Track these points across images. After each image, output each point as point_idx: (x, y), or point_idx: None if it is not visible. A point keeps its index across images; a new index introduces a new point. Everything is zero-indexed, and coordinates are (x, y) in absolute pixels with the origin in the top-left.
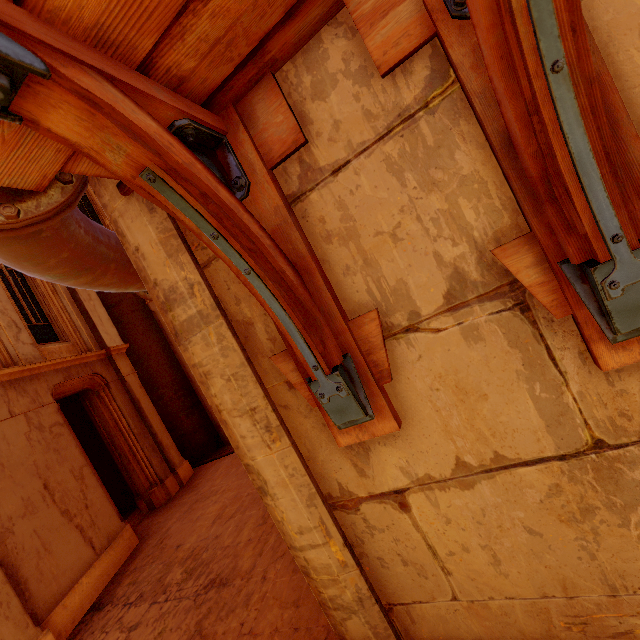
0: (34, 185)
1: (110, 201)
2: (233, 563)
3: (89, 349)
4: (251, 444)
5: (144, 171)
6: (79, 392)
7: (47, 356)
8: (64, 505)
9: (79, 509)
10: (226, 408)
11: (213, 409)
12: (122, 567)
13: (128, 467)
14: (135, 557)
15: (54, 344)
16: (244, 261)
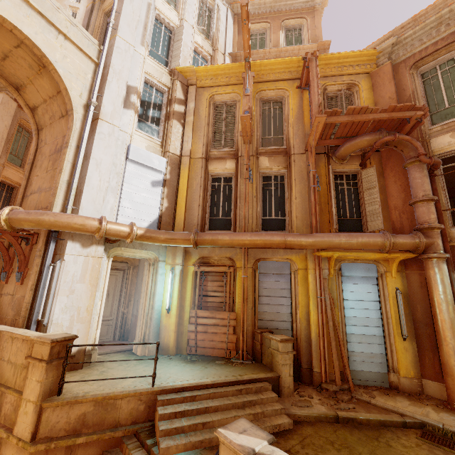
0: None
1: None
2: None
3: None
4: None
5: None
6: None
7: None
8: None
9: None
10: None
11: None
12: None
13: None
14: None
15: None
16: (2, 255)
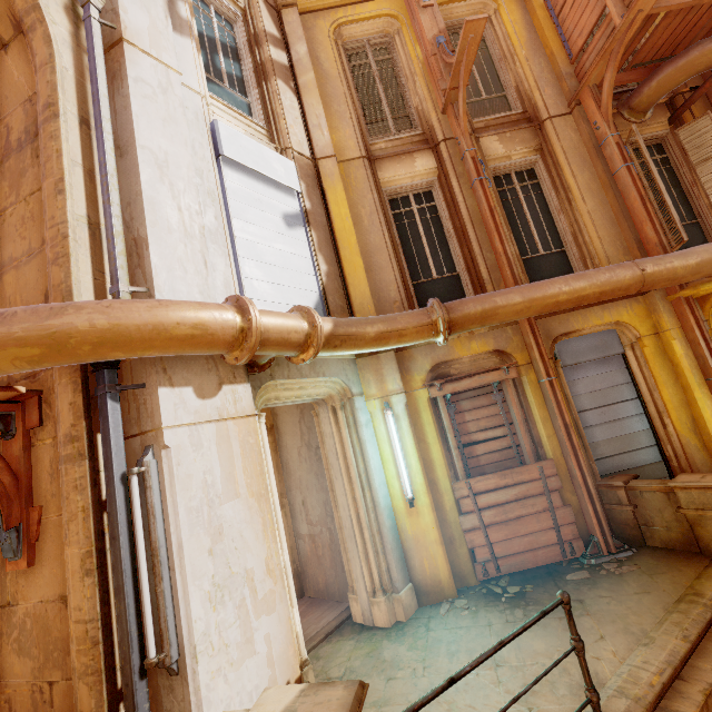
0: None
1: None
2: None
3: None
4: None
5: None
6: None
7: None
8: None
9: None
10: None
11: None
12: None
13: None
14: None
15: None
16: None
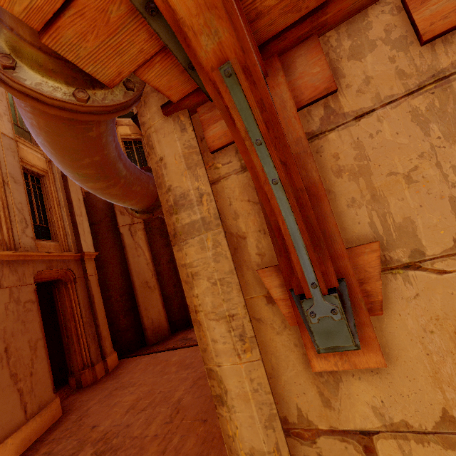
0: (108, 79)
1: (150, 119)
2: (138, 455)
3: (70, 250)
4: (221, 349)
5: (225, 64)
6: (53, 280)
7: (39, 249)
8: (15, 369)
9: (25, 375)
10: (204, 310)
11: (190, 308)
12: (43, 435)
13: (71, 347)
14: (56, 428)
15: (47, 241)
16: (276, 171)
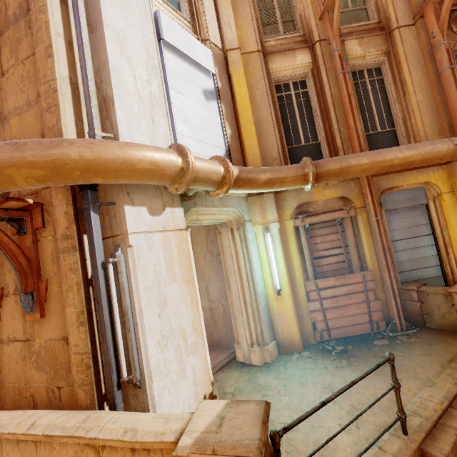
0: None
1: None
2: None
3: None
4: None
5: None
6: None
7: None
8: None
9: None
10: None
11: None
12: None
13: None
14: None
15: None
16: None
